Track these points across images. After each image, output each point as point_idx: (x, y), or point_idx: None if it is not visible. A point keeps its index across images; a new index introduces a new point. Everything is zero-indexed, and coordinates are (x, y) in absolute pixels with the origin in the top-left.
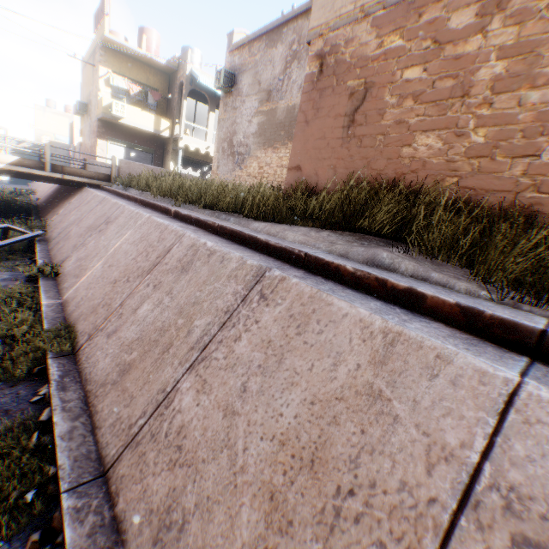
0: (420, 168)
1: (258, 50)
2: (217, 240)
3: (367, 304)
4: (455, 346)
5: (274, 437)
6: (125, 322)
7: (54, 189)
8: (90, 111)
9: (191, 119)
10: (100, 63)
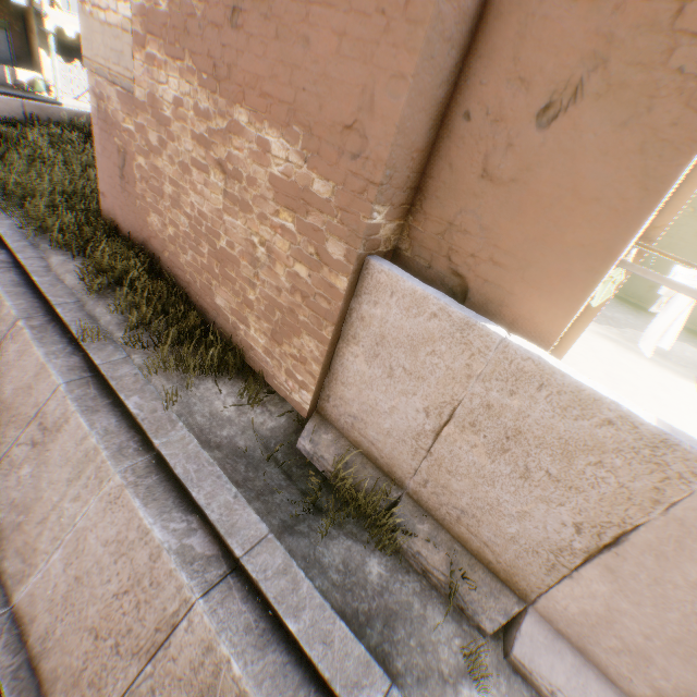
0: (156, 237)
1: None
2: (10, 281)
3: (52, 348)
4: (60, 371)
5: (3, 401)
6: None
7: None
8: None
9: None
10: None
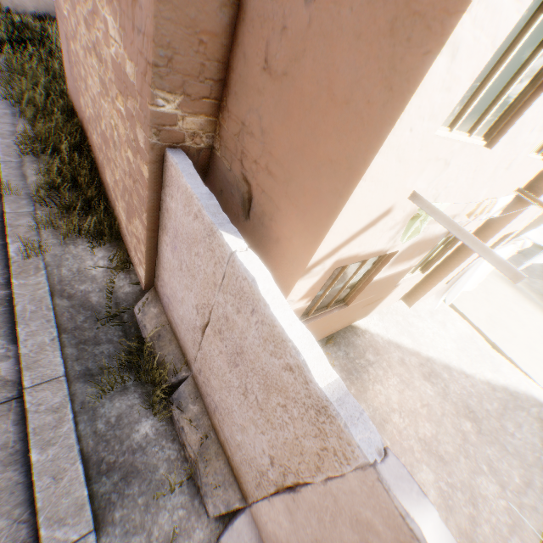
0: (85, 118)
1: None
2: None
3: None
4: None
5: None
6: None
7: None
8: None
9: None
10: None
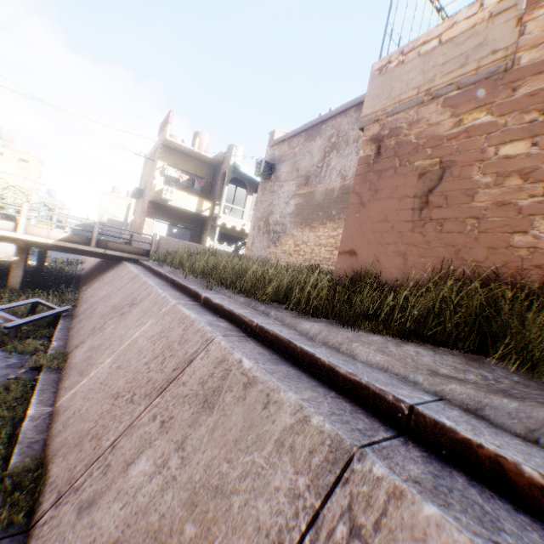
0: None
1: (297, 143)
2: (256, 354)
3: None
4: None
5: None
6: (108, 488)
7: (99, 260)
8: (144, 195)
9: (230, 201)
10: (159, 157)
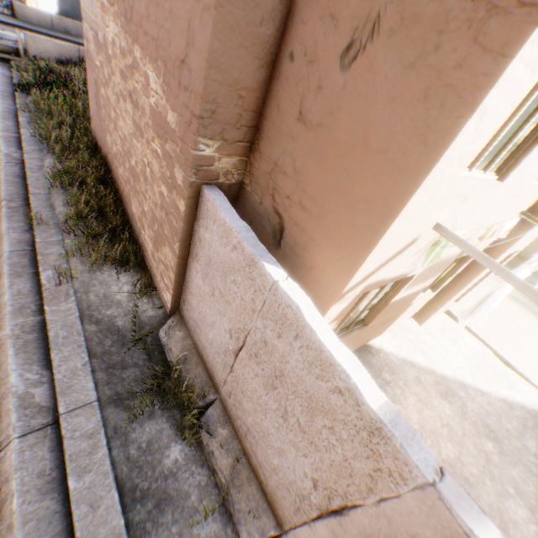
0: (110, 153)
1: None
2: (13, 173)
3: (15, 224)
4: (11, 242)
5: None
6: None
7: None
8: None
9: None
10: None
